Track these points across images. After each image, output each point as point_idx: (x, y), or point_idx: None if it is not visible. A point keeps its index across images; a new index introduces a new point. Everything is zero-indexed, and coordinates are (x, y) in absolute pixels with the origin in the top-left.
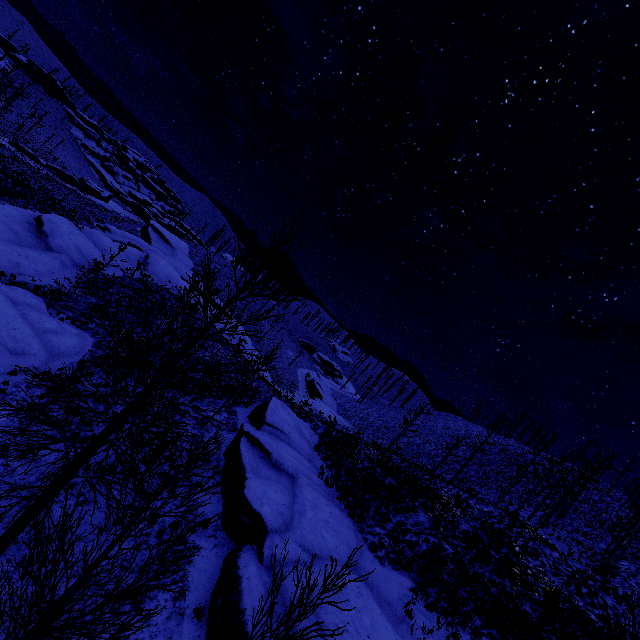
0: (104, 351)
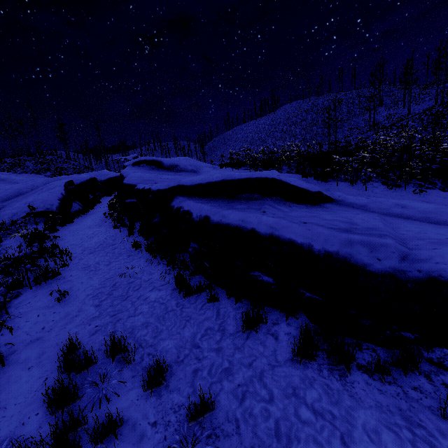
0: None
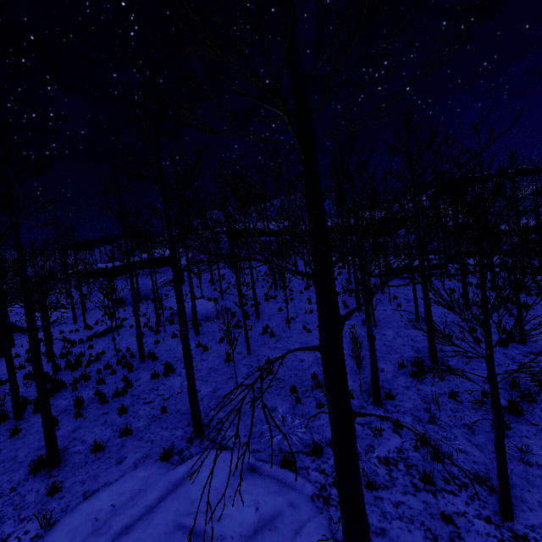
0: None
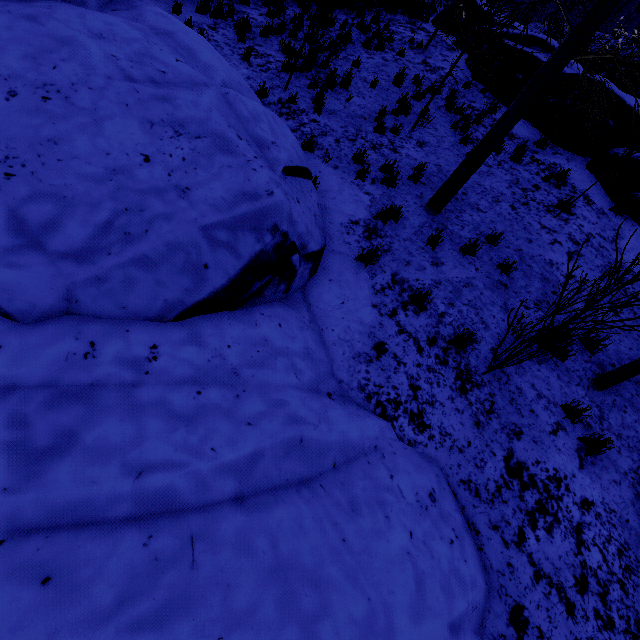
0: None
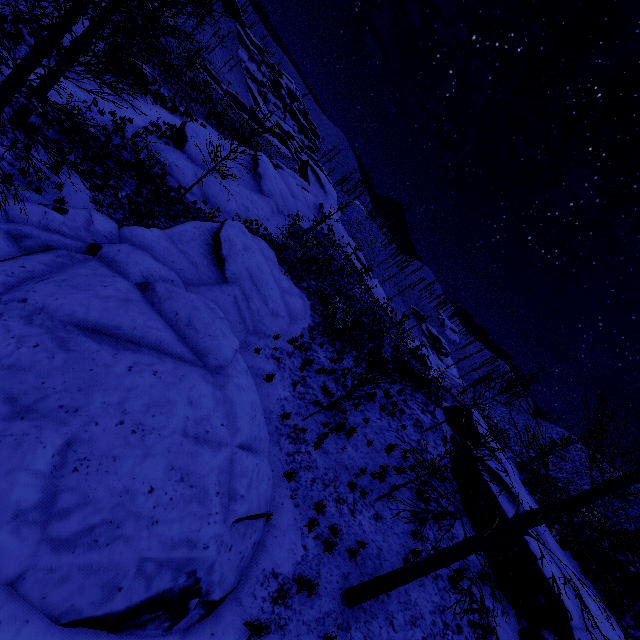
0: (319, 317)
